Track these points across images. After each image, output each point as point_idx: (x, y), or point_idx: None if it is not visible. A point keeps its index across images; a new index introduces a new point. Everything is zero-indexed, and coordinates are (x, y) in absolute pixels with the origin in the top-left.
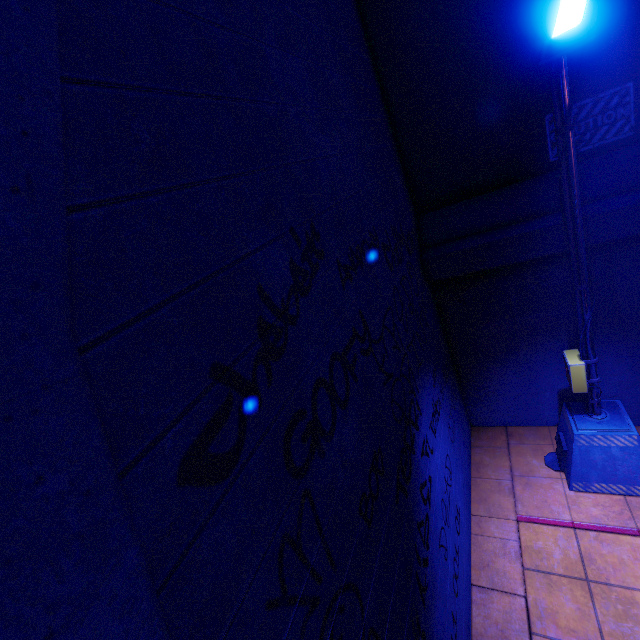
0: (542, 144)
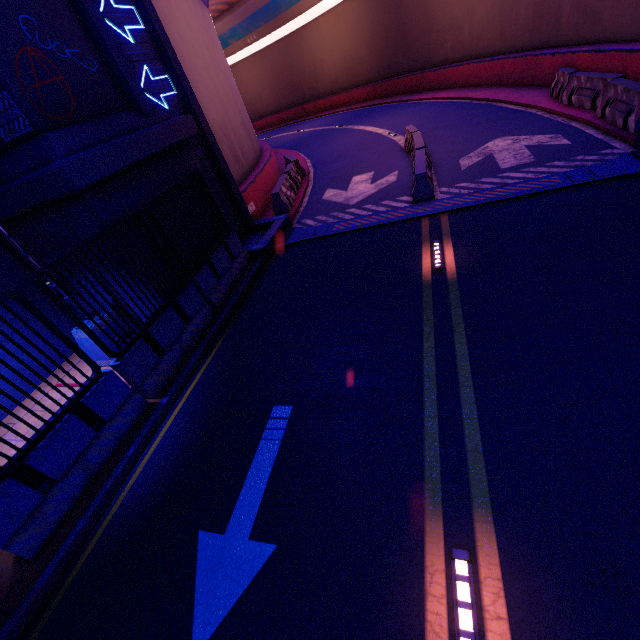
0: None
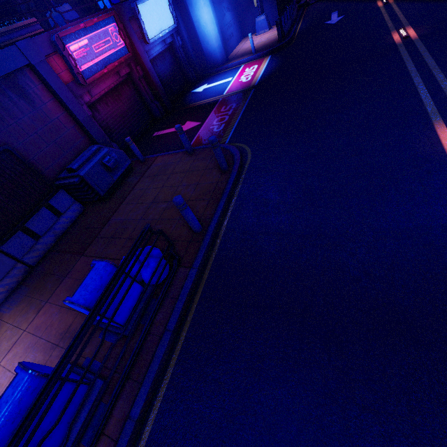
0: None
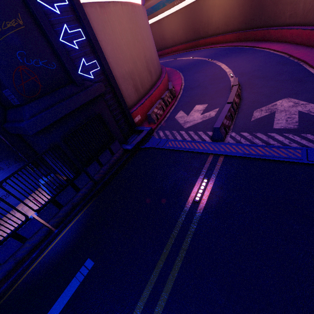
0: (9, 99)
